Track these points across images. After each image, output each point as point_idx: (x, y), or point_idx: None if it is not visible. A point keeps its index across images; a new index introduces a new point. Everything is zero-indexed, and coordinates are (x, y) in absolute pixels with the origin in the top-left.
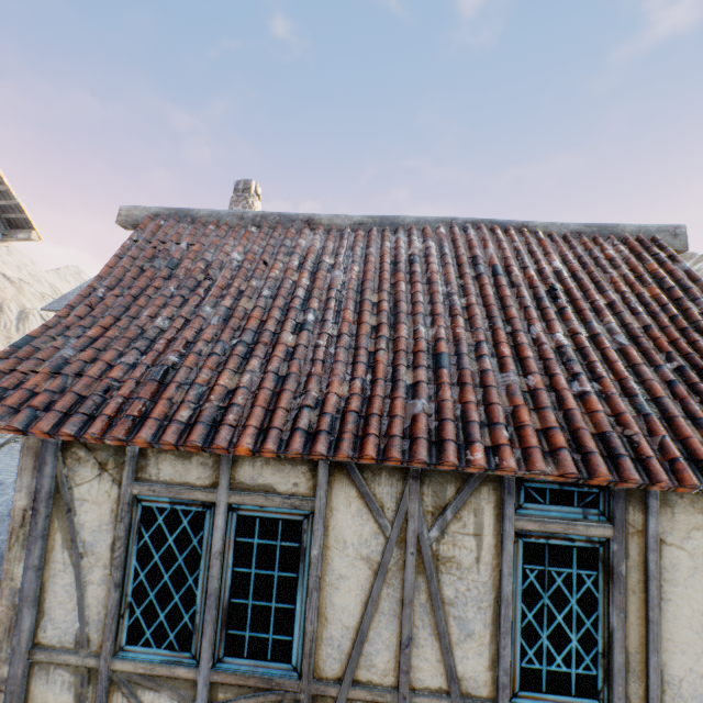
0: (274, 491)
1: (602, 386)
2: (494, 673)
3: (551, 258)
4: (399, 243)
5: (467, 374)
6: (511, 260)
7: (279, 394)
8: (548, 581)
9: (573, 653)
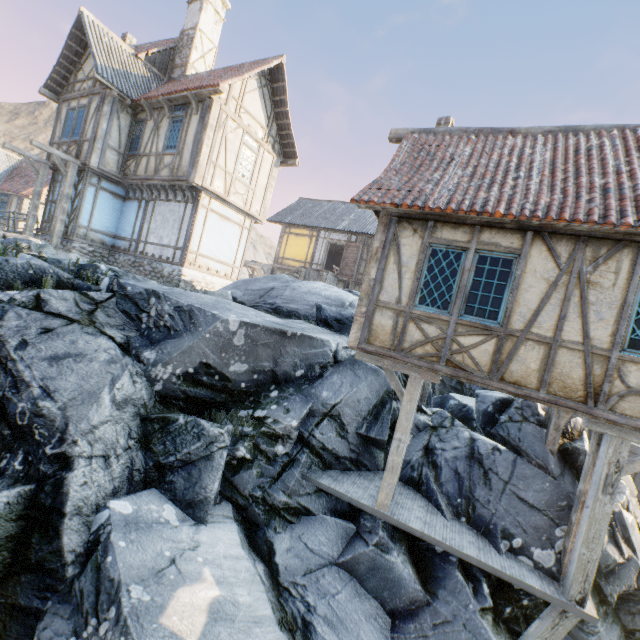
0: (499, 246)
1: None
2: (612, 339)
3: None
4: (579, 140)
5: (625, 195)
6: None
7: (511, 199)
8: None
9: None
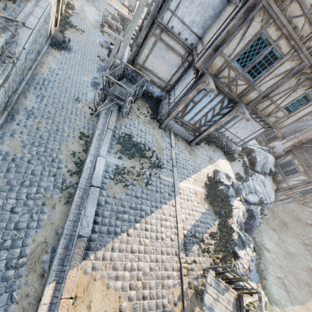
0: None
1: None
2: (310, 198)
3: None
4: None
5: None
6: None
7: None
8: None
9: None
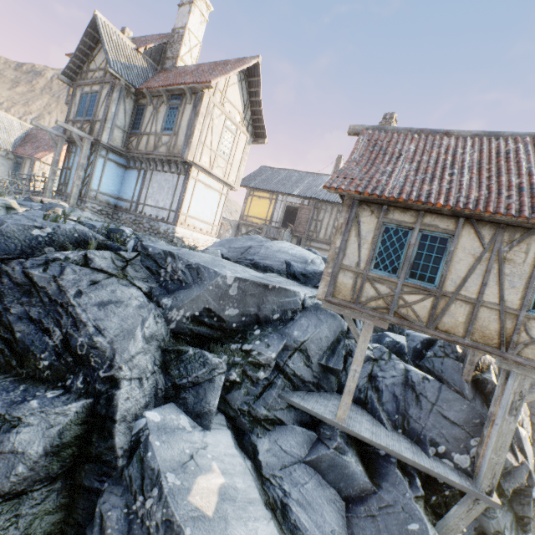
0: (438, 227)
1: None
2: (521, 302)
3: None
4: (500, 144)
5: None
6: None
7: (448, 193)
8: None
9: None
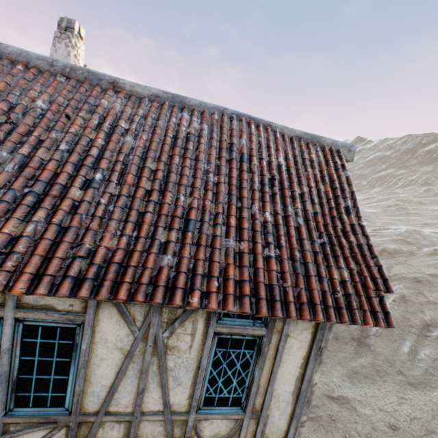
0: (54, 309)
1: (281, 252)
2: (190, 400)
3: (279, 154)
4: (182, 121)
5: (204, 237)
6: (254, 152)
7: (58, 244)
8: (228, 356)
9: (233, 388)
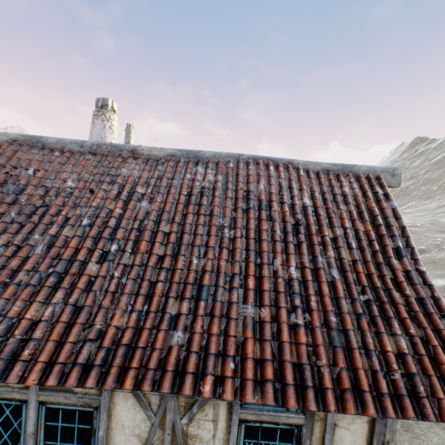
0: (72, 391)
1: (311, 318)
2: None
3: (303, 194)
4: (196, 176)
5: (218, 306)
6: (274, 196)
7: (72, 327)
8: None
9: None
